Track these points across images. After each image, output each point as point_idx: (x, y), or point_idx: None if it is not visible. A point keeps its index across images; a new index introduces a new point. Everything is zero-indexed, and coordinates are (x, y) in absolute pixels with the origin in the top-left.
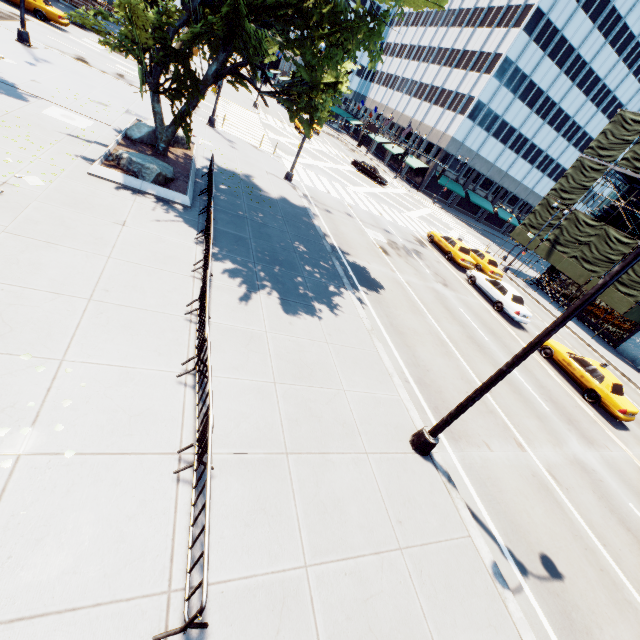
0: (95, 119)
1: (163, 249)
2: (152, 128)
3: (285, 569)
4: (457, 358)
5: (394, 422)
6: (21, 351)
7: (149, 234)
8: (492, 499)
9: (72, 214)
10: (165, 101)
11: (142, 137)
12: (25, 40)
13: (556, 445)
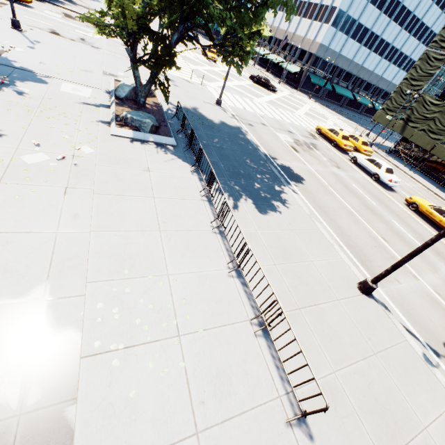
0: (90, 86)
1: (177, 183)
2: (131, 87)
3: (325, 375)
4: (362, 223)
5: (345, 276)
6: (146, 274)
7: (165, 174)
8: (409, 315)
9: (119, 170)
10: (119, 56)
11: (126, 95)
12: (17, 26)
13: (434, 272)
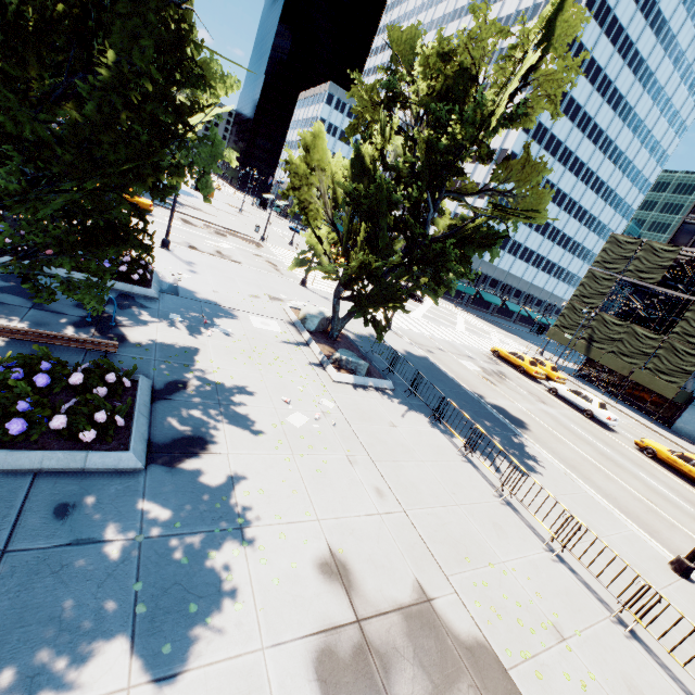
0: (272, 317)
1: (428, 440)
2: (319, 318)
3: None
4: (615, 479)
5: (650, 555)
6: (485, 562)
7: (410, 429)
8: None
9: (372, 428)
10: (265, 271)
11: (316, 328)
12: (167, 246)
13: None
